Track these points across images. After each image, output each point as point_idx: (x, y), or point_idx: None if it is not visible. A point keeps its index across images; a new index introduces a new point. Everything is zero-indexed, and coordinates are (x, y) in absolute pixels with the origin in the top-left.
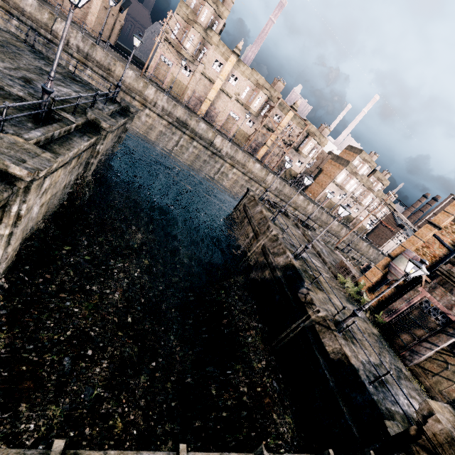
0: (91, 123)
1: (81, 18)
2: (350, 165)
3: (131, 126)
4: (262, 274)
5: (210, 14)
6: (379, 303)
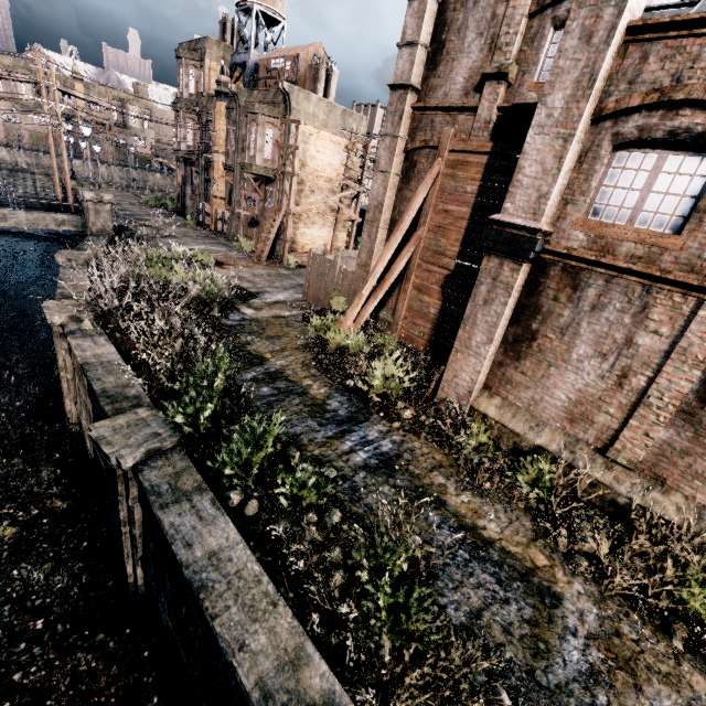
0: None
1: None
2: None
3: None
4: None
5: None
6: None
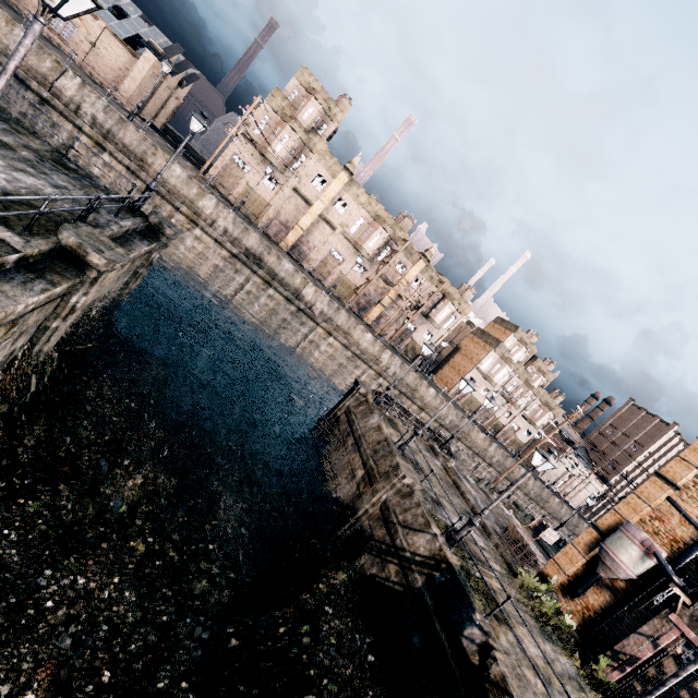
0: (67, 252)
1: (112, 82)
2: (502, 346)
3: (166, 251)
4: (382, 568)
5: (316, 113)
6: (586, 623)
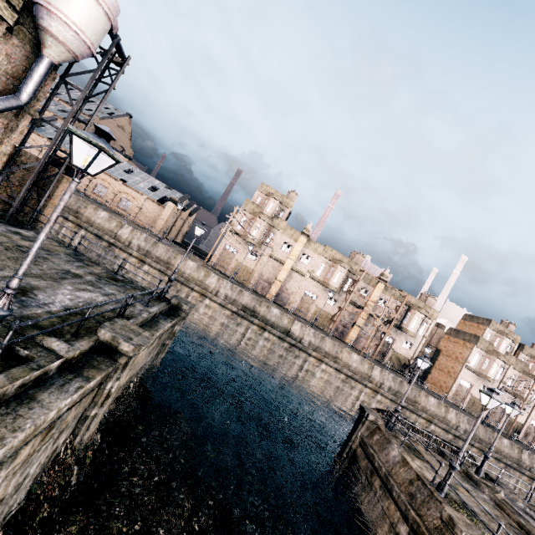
0: (104, 345)
1: (151, 224)
2: (482, 340)
3: (186, 320)
4: None
5: (275, 206)
6: None
